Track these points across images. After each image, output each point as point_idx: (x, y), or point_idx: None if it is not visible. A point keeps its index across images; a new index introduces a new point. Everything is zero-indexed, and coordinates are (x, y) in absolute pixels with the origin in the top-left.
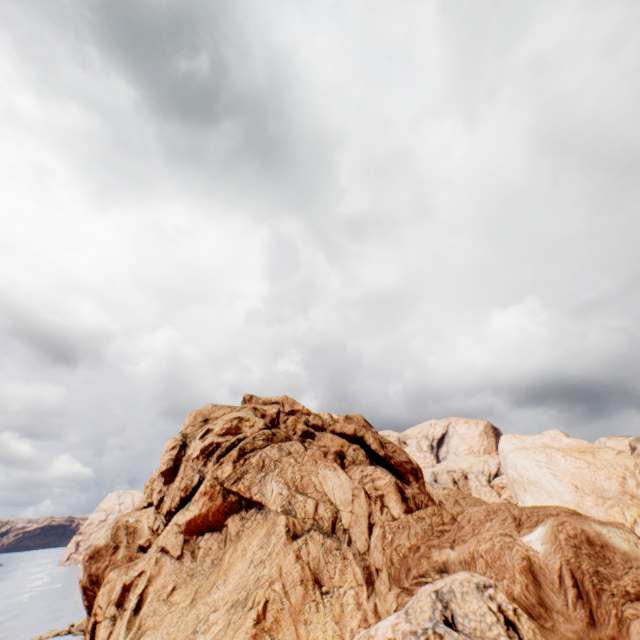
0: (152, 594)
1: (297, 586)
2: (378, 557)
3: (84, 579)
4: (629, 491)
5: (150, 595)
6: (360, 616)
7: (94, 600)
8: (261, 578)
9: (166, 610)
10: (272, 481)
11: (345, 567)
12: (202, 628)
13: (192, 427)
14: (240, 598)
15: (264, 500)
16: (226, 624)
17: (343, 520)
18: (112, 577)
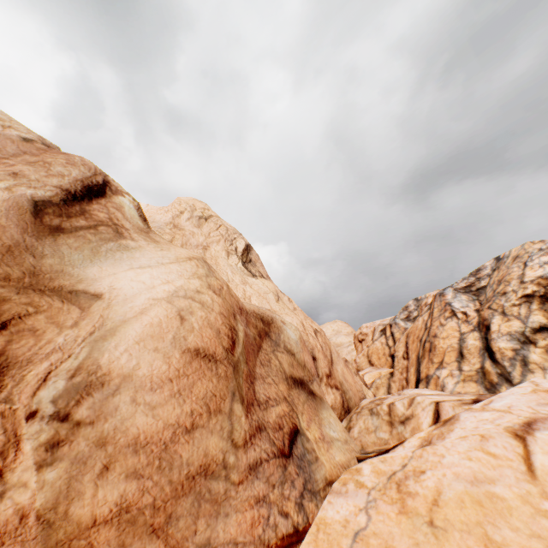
0: None
1: None
2: None
3: None
4: (177, 223)
5: None
6: None
7: None
8: None
9: None
10: None
11: None
12: None
13: None
14: None
15: None
16: None
17: None
18: None
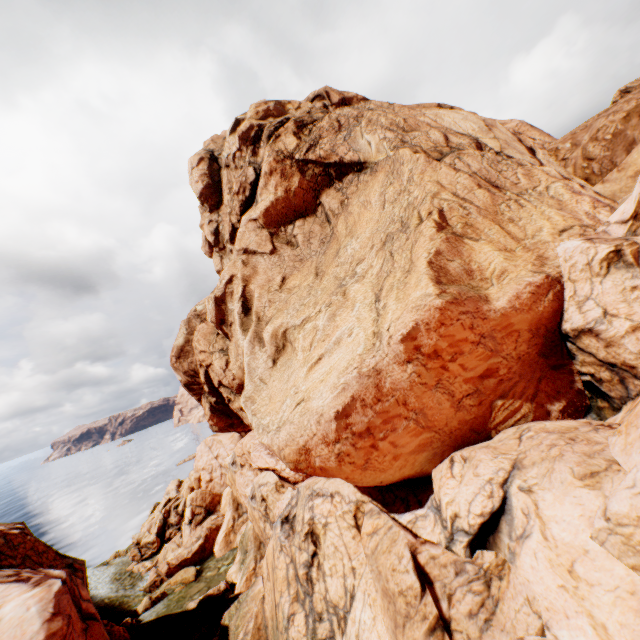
0: (257, 291)
1: (475, 193)
2: (559, 170)
3: (182, 378)
4: None
5: (255, 292)
6: (588, 200)
7: (202, 392)
8: (413, 201)
9: (286, 296)
10: (362, 135)
11: (528, 172)
12: (350, 281)
13: (214, 145)
14: (391, 232)
15: (362, 156)
16: (387, 258)
17: (490, 145)
18: (201, 329)
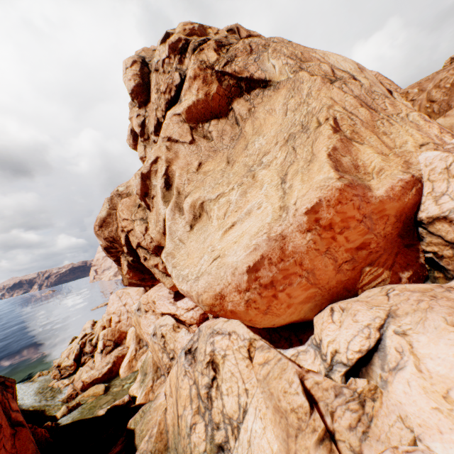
0: (178, 171)
1: (358, 110)
2: None
3: (103, 243)
4: None
5: (176, 172)
6: (436, 127)
7: (118, 254)
8: (312, 110)
9: (202, 177)
10: (269, 59)
11: (393, 103)
12: (258, 168)
13: (145, 54)
14: (293, 133)
15: (268, 75)
16: (290, 152)
17: (362, 82)
18: (124, 202)
